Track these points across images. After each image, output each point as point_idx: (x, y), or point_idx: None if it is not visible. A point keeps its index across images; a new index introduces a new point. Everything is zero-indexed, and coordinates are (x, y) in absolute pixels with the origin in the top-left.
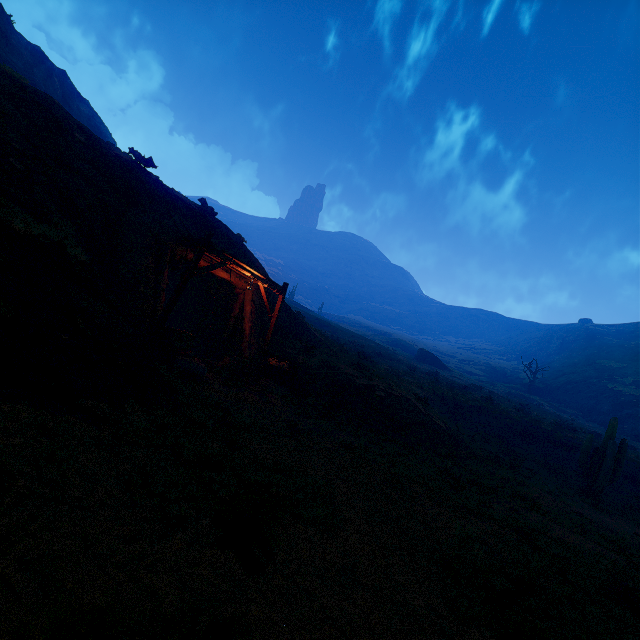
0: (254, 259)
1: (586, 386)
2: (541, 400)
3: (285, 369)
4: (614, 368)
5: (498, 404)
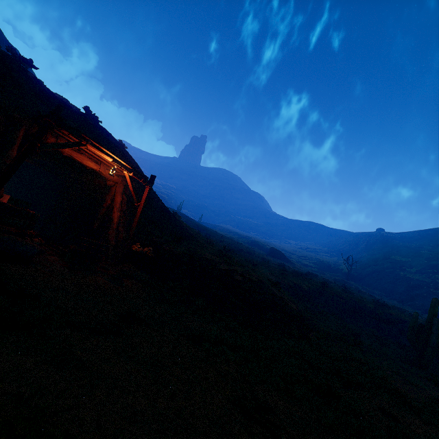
0: (132, 161)
1: (386, 274)
2: (356, 284)
3: (147, 254)
4: (403, 261)
5: (332, 287)
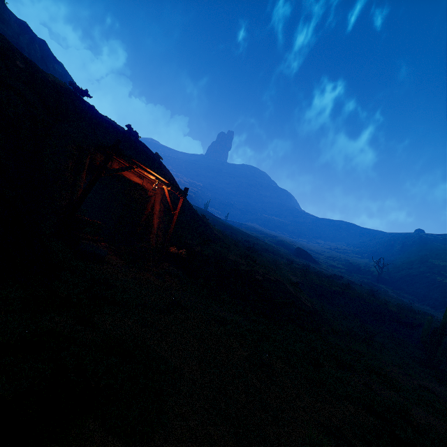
0: (167, 172)
1: (421, 278)
2: (386, 288)
3: (182, 255)
4: (442, 266)
5: (354, 290)
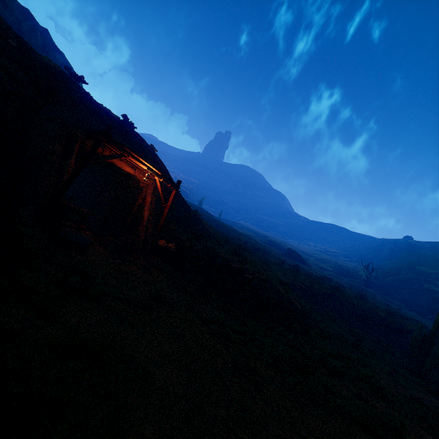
0: (161, 164)
1: (408, 284)
2: (374, 292)
3: (171, 249)
4: (429, 273)
5: (344, 292)
